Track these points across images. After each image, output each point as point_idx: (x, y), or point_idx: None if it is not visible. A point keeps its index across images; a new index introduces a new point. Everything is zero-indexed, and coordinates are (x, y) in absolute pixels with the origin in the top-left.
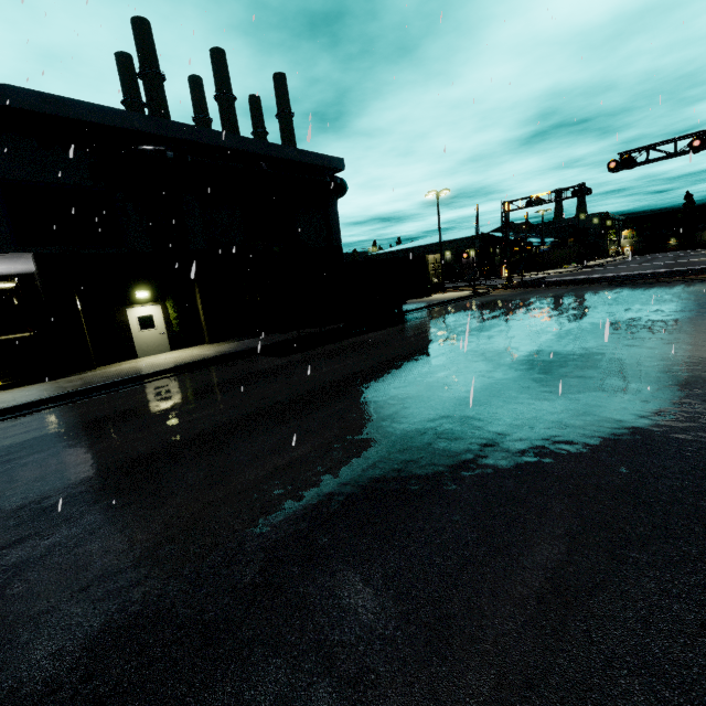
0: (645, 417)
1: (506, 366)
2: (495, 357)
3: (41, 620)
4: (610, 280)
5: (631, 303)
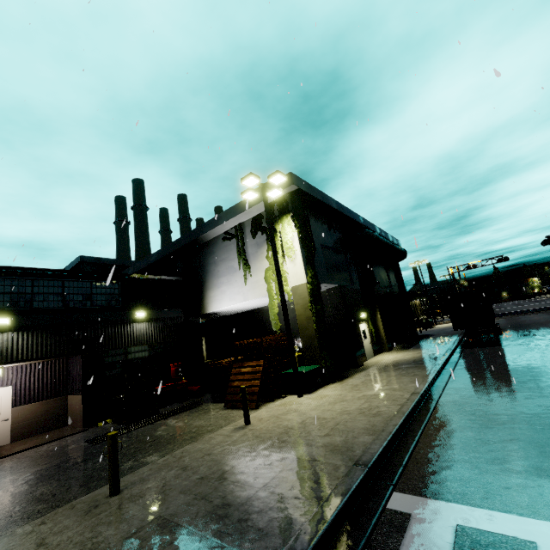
0: None
1: None
2: None
3: None
4: None
5: None
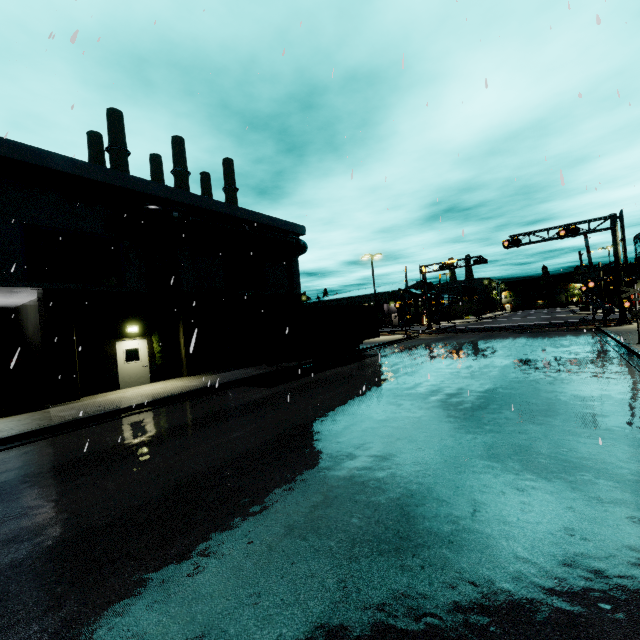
0: (625, 425)
1: (484, 392)
2: (468, 386)
3: (235, 615)
4: (513, 328)
5: (543, 346)
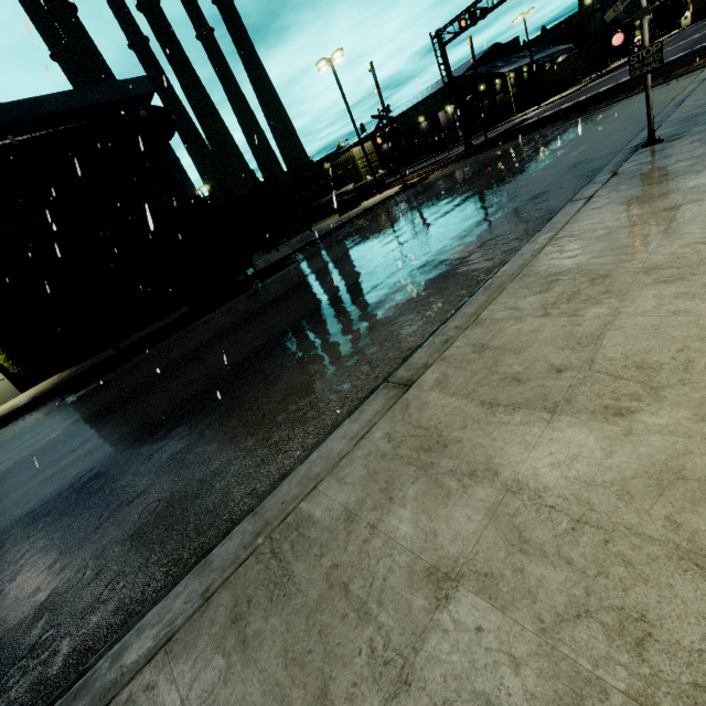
0: None
1: (131, 437)
2: (166, 401)
3: None
4: (566, 114)
5: (514, 180)
